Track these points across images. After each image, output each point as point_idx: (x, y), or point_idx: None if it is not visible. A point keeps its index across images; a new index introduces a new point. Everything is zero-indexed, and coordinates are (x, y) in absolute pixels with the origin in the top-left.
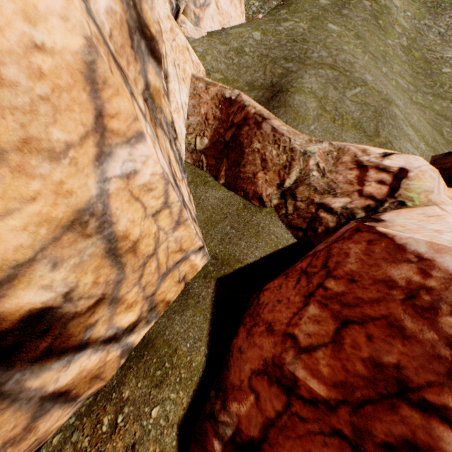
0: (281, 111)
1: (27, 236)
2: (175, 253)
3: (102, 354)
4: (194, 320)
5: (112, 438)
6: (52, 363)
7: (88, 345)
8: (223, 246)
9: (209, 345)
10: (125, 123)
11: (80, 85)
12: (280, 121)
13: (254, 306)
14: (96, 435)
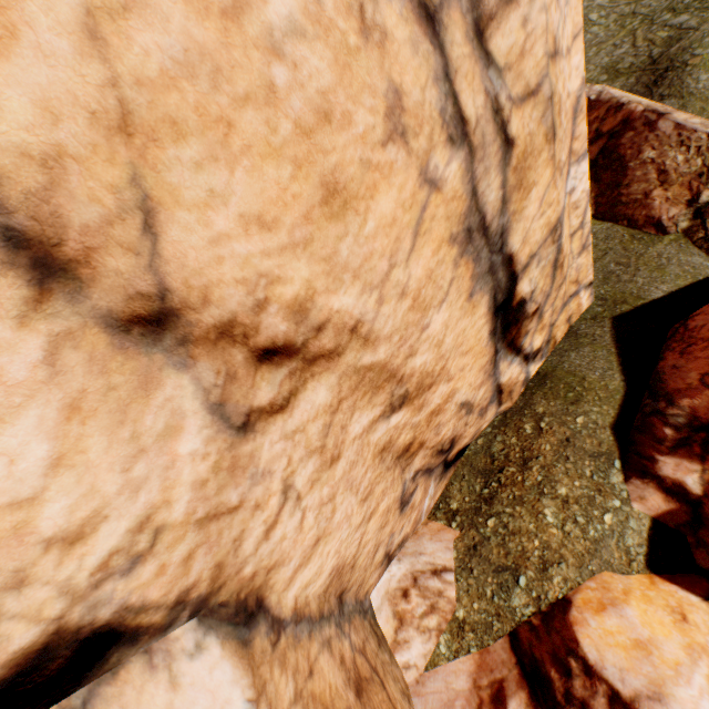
0: (678, 99)
1: (539, 235)
2: (571, 284)
3: (518, 370)
4: (596, 355)
5: (541, 436)
6: (508, 355)
7: (519, 352)
8: (609, 287)
9: (623, 372)
10: (580, 143)
11: (570, 117)
12: (685, 113)
13: (680, 333)
14: (522, 436)
